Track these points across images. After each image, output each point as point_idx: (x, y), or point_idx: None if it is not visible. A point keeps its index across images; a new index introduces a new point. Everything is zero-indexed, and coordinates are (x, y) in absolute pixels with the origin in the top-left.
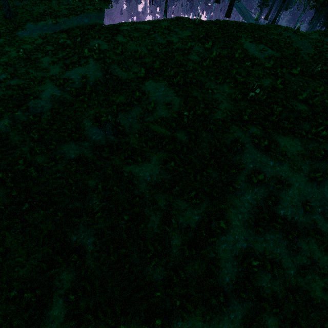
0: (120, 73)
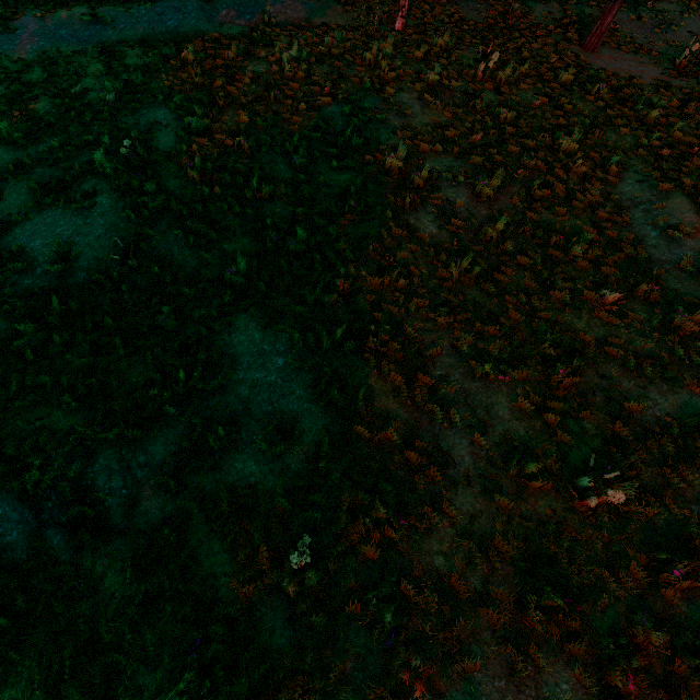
0: (178, 249)
